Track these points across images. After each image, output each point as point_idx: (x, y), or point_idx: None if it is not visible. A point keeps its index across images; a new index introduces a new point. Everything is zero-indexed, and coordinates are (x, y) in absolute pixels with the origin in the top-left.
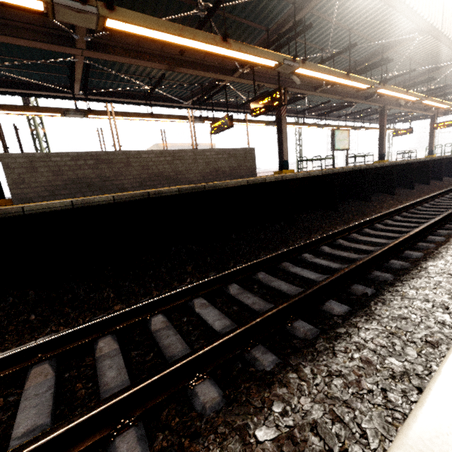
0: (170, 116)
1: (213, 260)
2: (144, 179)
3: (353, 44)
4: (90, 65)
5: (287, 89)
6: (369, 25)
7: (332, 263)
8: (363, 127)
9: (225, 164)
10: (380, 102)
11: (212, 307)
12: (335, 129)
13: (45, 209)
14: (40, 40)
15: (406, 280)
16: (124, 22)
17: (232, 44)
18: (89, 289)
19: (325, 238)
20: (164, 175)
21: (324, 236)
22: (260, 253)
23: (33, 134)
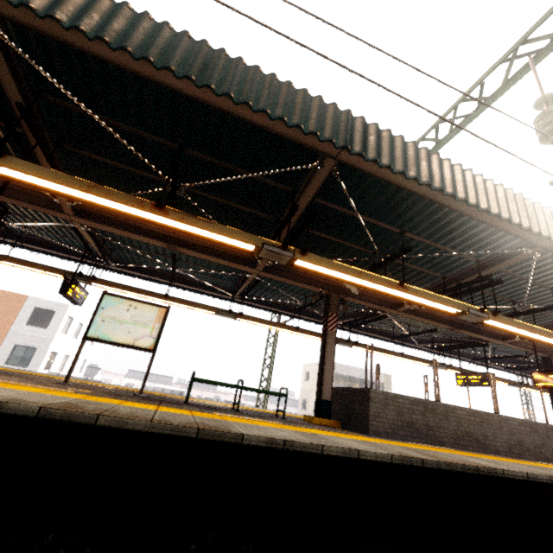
0: (416, 358)
1: None
2: (457, 436)
3: None
4: None
5: None
6: None
7: None
8: None
9: (528, 438)
10: None
11: None
12: None
13: (513, 475)
14: (376, 303)
15: None
16: (500, 323)
17: None
18: None
19: None
20: (474, 436)
21: None
22: None
23: (268, 341)
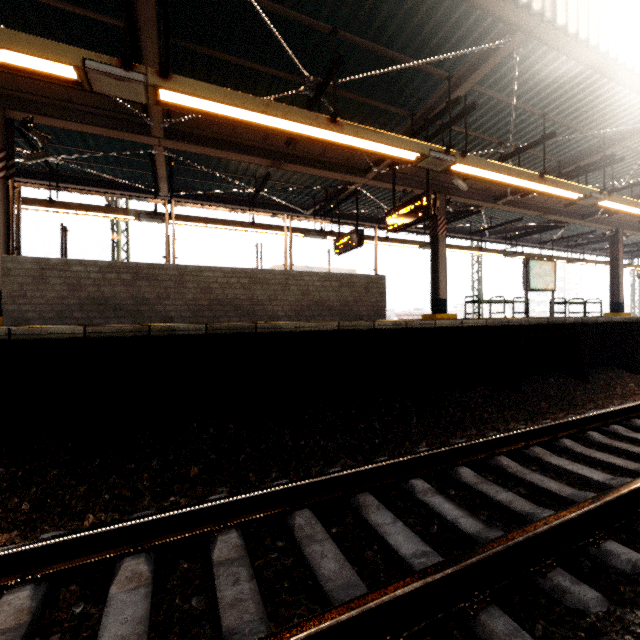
0: (278, 228)
1: (250, 460)
2: (201, 307)
3: (550, 134)
4: (181, 161)
5: (450, 198)
6: (576, 109)
7: (465, 517)
8: (583, 260)
9: (334, 295)
10: (609, 224)
11: (146, 589)
12: (529, 259)
13: None
14: (110, 127)
15: (639, 635)
16: (182, 94)
17: (344, 126)
18: (7, 484)
19: (471, 448)
20: (234, 304)
21: (468, 445)
22: (339, 459)
23: (114, 242)
